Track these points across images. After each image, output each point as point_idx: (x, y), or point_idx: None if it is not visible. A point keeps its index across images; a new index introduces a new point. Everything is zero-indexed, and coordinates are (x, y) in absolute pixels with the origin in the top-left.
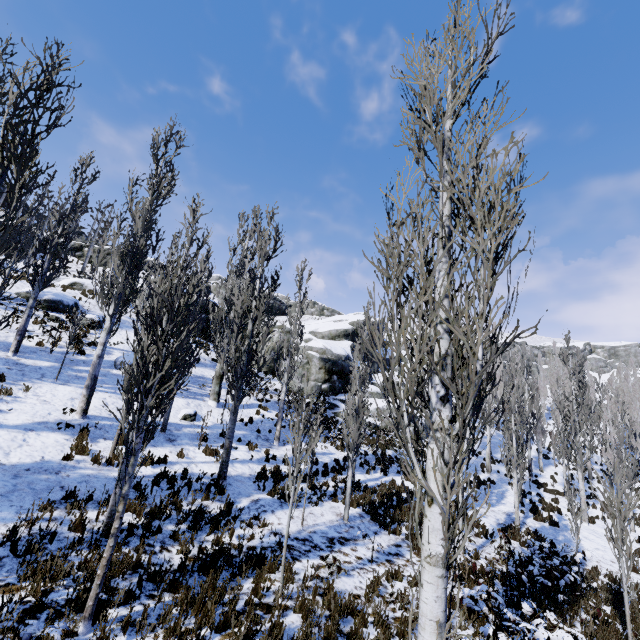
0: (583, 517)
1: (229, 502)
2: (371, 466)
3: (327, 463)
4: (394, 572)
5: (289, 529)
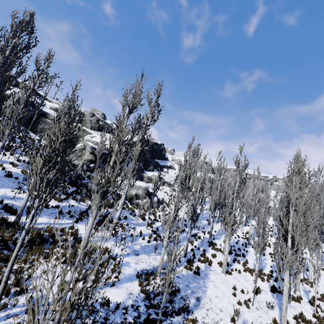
0: (223, 269)
1: None
2: (64, 214)
3: (6, 204)
4: None
5: None
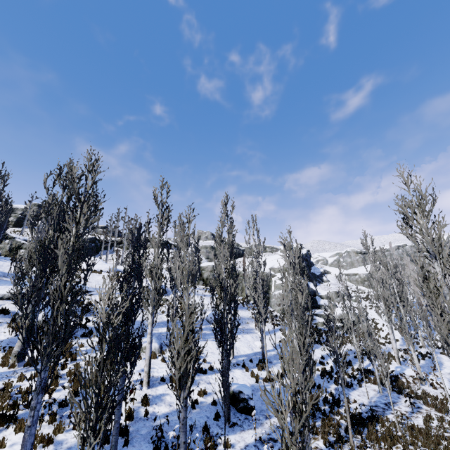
0: None
1: (331, 392)
2: (362, 357)
3: None
4: (428, 416)
5: (364, 401)
